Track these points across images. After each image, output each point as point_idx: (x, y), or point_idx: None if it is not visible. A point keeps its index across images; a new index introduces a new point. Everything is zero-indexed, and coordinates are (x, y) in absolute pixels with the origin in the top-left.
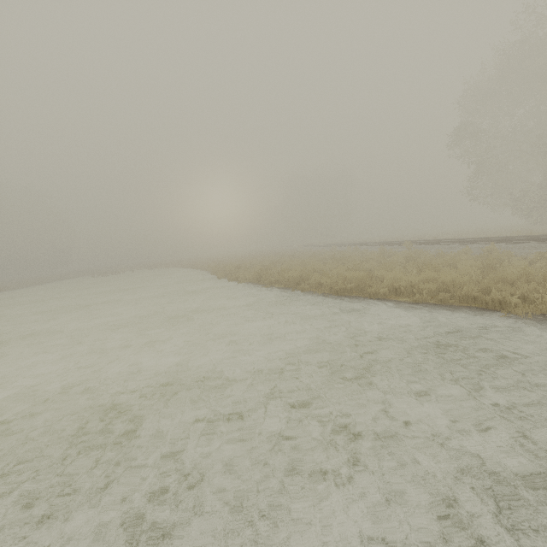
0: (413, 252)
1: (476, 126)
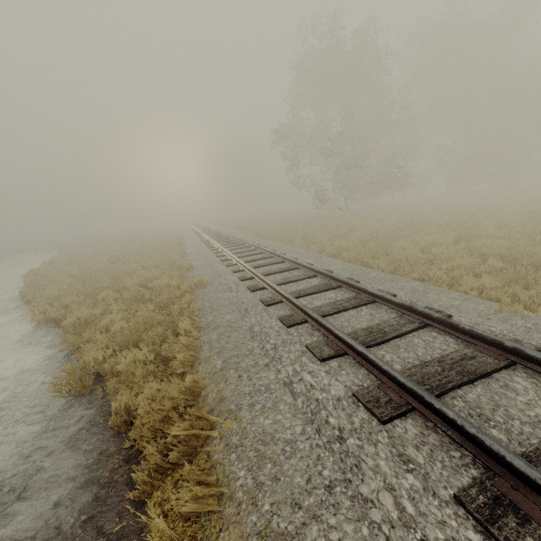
0: (169, 250)
1: (289, 125)
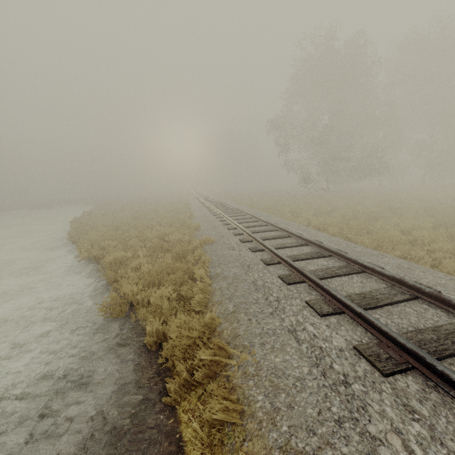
0: (178, 212)
1: (284, 117)
